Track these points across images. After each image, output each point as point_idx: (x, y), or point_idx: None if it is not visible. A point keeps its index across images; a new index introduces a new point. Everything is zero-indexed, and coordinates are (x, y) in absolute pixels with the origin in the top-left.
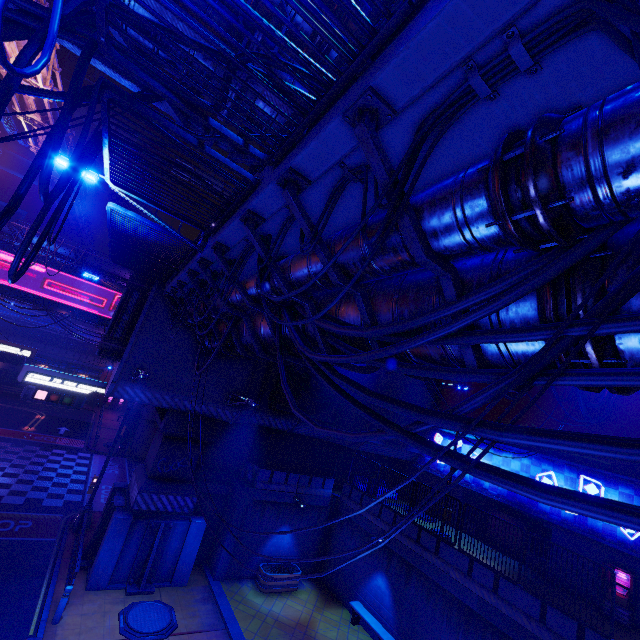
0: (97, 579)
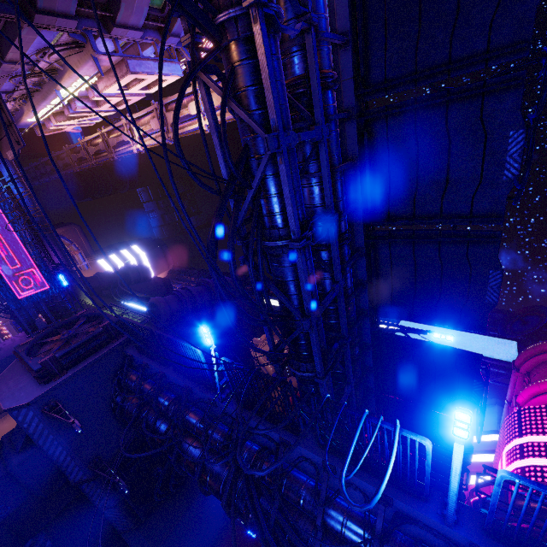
0: None
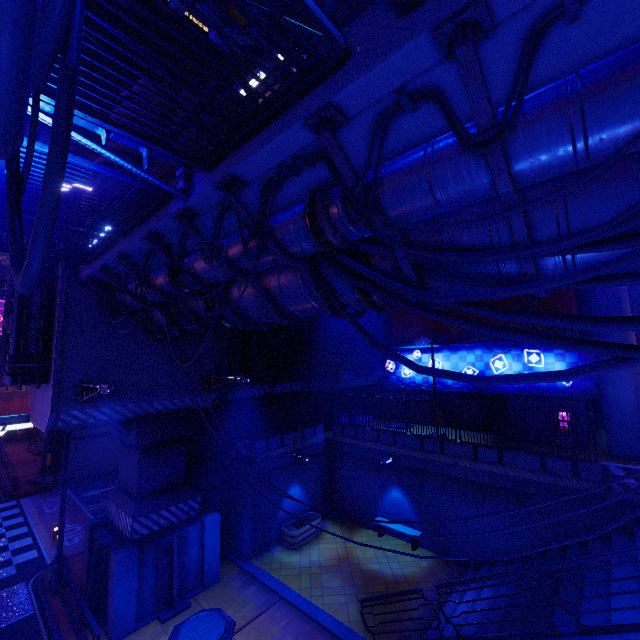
0: (121, 627)
